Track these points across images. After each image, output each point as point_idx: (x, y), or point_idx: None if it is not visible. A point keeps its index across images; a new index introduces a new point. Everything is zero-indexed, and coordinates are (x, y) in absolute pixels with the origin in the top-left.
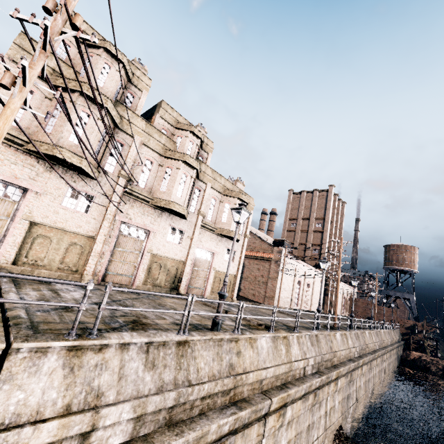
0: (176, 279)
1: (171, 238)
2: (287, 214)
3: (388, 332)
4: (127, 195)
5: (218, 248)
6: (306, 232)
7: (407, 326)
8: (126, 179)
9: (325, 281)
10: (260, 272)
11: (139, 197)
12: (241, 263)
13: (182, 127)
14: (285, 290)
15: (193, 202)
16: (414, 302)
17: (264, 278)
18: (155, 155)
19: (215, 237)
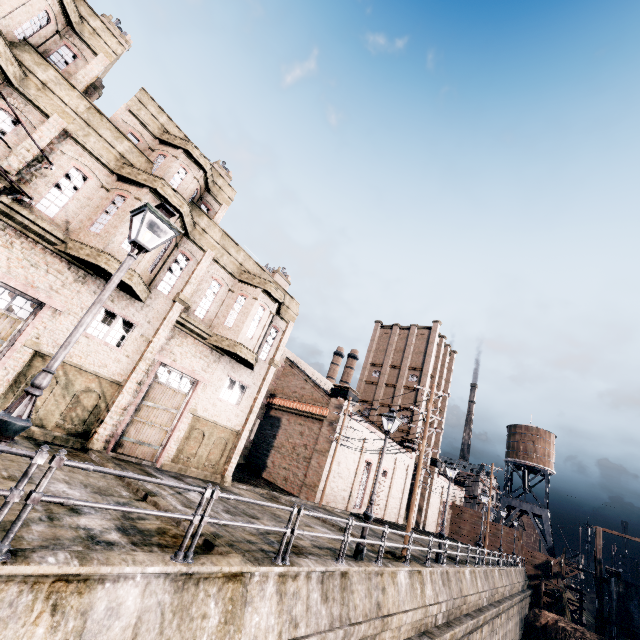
0: (92, 418)
1: (98, 331)
2: (369, 355)
3: (507, 572)
4: (0, 216)
5: (209, 372)
6: (394, 388)
7: (537, 563)
8: (4, 183)
9: (415, 470)
10: (303, 438)
11: (29, 228)
12: (255, 411)
13: (172, 140)
14: (341, 476)
15: (171, 276)
16: (548, 521)
17: (308, 450)
18: (98, 166)
19: (207, 351)
